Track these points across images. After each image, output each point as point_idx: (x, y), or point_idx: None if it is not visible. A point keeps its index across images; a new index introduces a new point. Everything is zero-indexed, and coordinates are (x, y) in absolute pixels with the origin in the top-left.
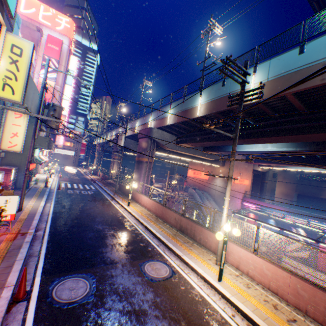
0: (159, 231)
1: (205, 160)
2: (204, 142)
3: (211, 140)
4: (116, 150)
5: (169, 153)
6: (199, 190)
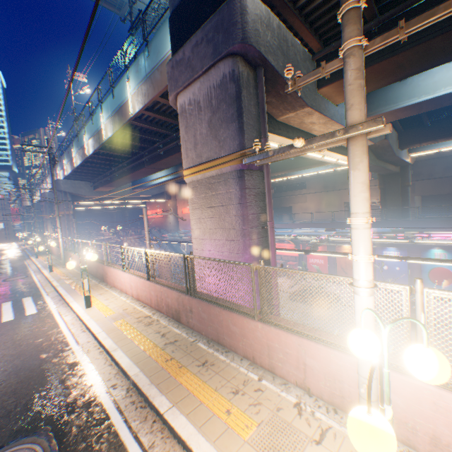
0: (45, 264)
1: (144, 198)
2: (108, 185)
3: (109, 183)
4: (46, 208)
5: (93, 200)
6: (154, 229)
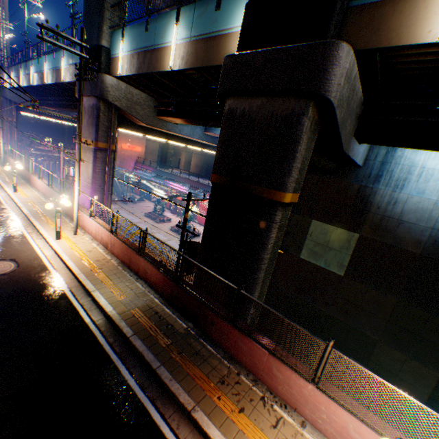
0: None
1: None
2: (52, 108)
3: (53, 107)
4: None
5: (38, 115)
6: None
